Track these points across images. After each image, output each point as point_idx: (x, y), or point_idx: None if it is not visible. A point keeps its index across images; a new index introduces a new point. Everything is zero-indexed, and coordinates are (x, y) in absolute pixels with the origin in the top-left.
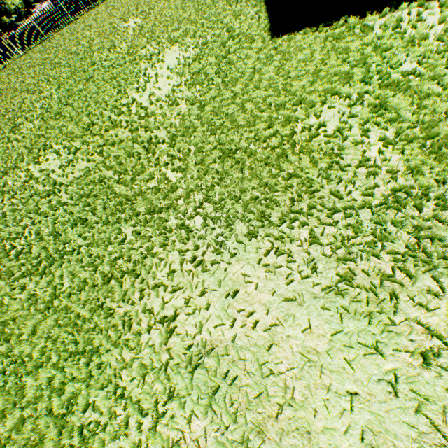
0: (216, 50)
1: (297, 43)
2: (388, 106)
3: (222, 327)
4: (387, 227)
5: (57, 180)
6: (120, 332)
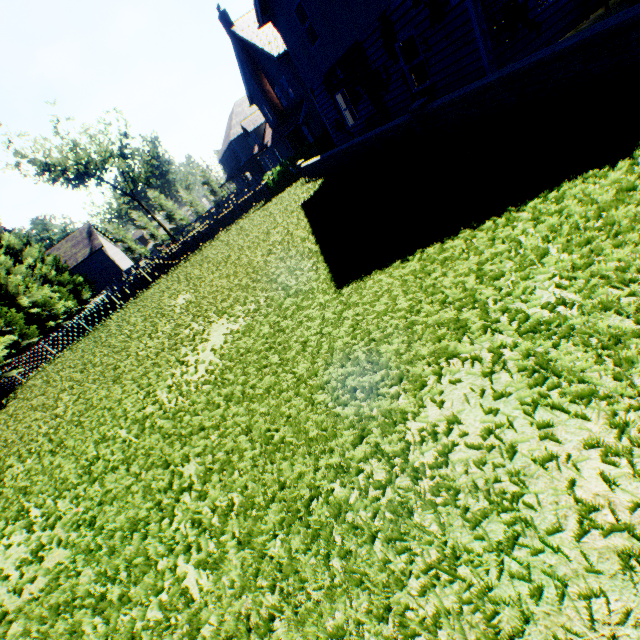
0: (271, 315)
1: (369, 290)
2: (556, 368)
3: None
4: None
5: (1, 603)
6: None
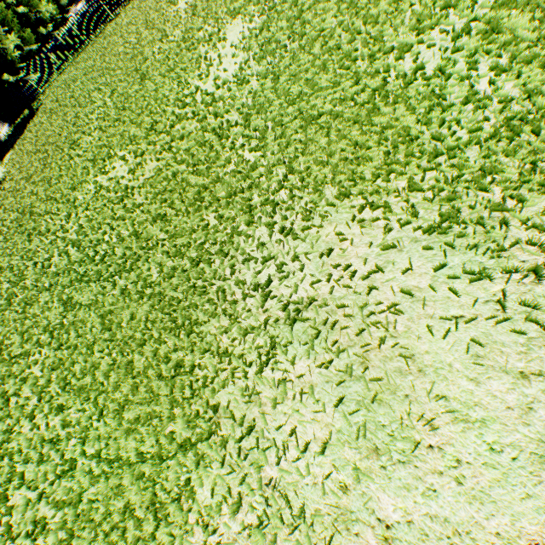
0: (287, 12)
1: None
2: (501, 28)
3: (318, 284)
4: (497, 158)
5: (128, 185)
6: (216, 304)
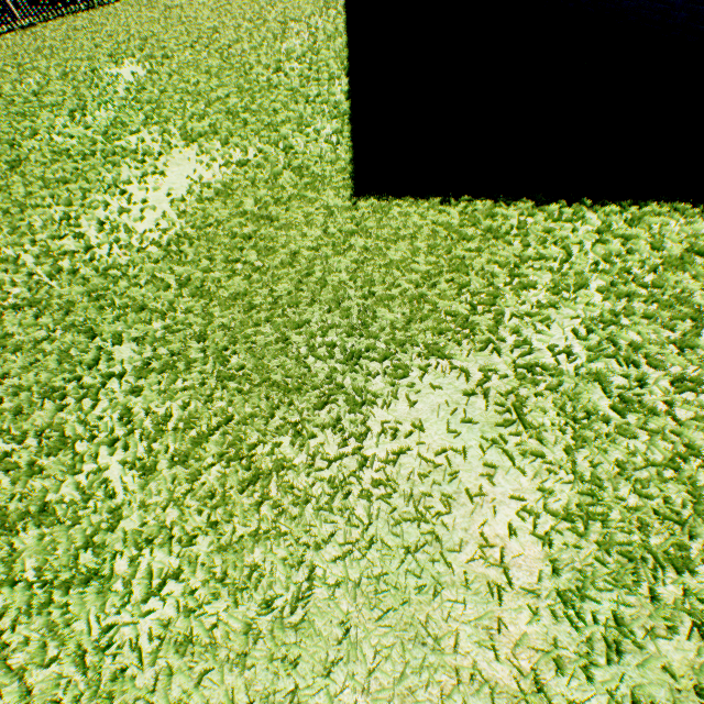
0: (259, 186)
1: (391, 223)
2: (527, 421)
3: None
4: None
5: None
6: None
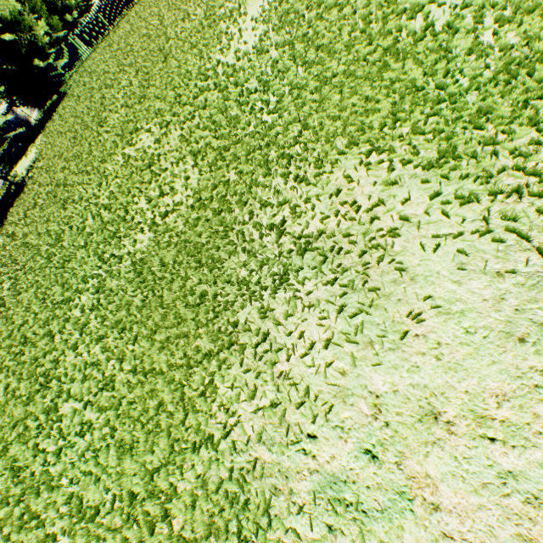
0: None
1: None
2: None
3: (326, 220)
4: (493, 99)
5: (155, 153)
6: (236, 244)
